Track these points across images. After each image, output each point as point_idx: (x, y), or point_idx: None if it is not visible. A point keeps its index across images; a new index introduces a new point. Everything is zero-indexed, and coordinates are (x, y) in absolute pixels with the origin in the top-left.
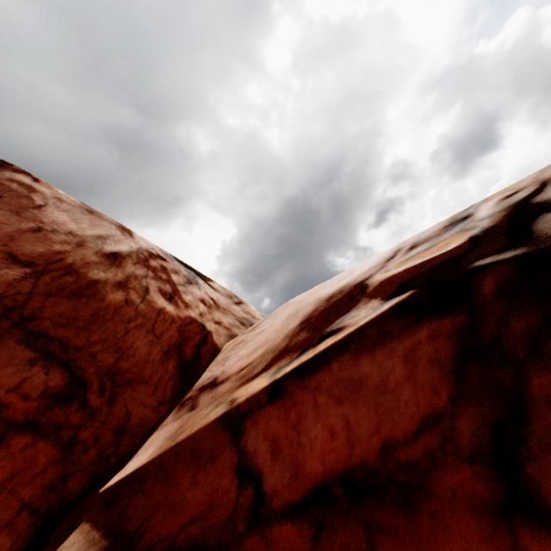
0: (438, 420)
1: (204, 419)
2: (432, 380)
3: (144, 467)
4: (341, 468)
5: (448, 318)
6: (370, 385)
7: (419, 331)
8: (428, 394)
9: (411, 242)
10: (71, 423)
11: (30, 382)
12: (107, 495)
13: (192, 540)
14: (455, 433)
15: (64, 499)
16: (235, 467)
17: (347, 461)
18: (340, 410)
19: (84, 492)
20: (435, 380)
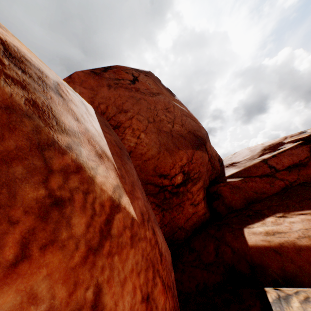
0: (308, 157)
1: (252, 162)
2: (306, 153)
3: (239, 170)
4: (291, 164)
5: (308, 145)
6: (295, 154)
7: (303, 147)
8: (305, 154)
9: (289, 136)
10: (213, 163)
11: (209, 151)
12: (228, 176)
13: (265, 174)
14: (310, 158)
15: (211, 179)
16: (267, 167)
17: (292, 163)
18: (289, 157)
19: (215, 178)
20: (306, 153)
